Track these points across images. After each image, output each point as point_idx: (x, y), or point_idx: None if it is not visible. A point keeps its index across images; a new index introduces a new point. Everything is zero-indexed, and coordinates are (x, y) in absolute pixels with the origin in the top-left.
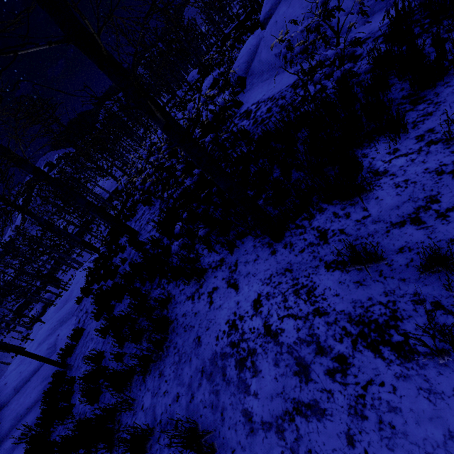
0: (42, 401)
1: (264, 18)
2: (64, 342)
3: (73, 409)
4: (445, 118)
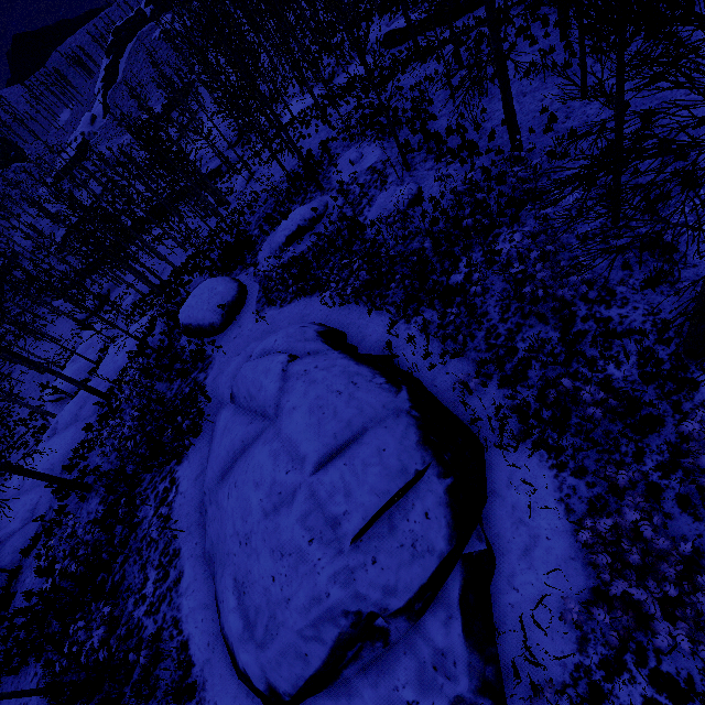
0: (1, 588)
1: (232, 392)
2: (37, 519)
3: (6, 622)
4: None
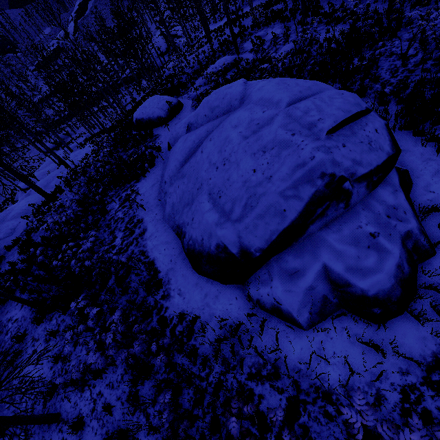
0: None
1: (188, 124)
2: (17, 233)
3: None
4: (68, 322)
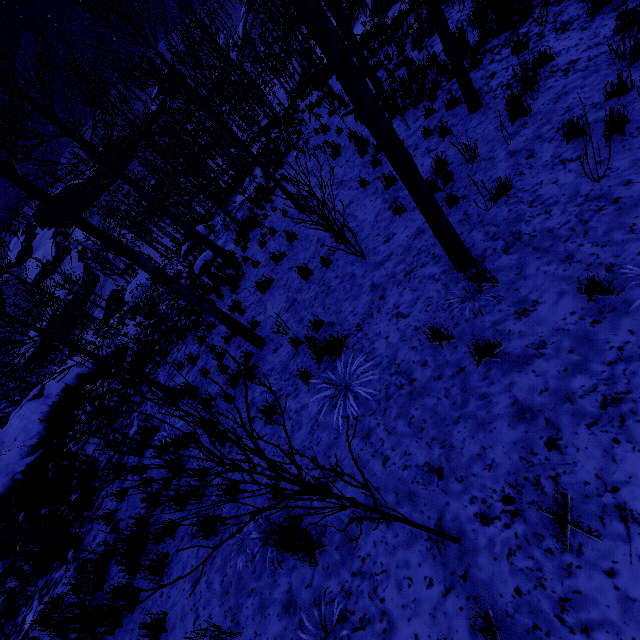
0: None
1: None
2: None
3: None
4: None
